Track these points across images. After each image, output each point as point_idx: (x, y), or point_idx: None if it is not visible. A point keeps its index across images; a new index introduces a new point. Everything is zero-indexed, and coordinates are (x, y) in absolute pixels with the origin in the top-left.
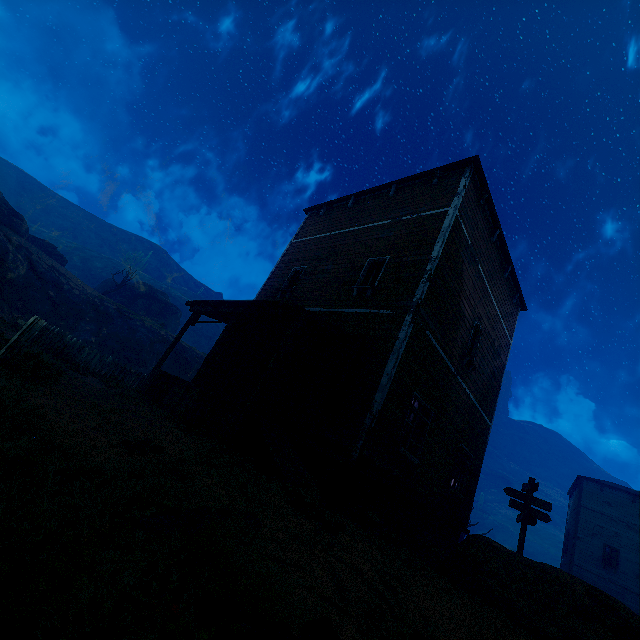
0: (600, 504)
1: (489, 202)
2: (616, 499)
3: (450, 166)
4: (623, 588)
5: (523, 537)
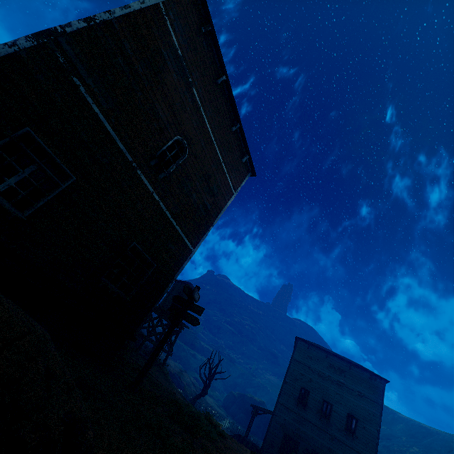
0: (305, 358)
1: (214, 38)
2: (316, 354)
3: None
4: (306, 420)
5: (166, 337)
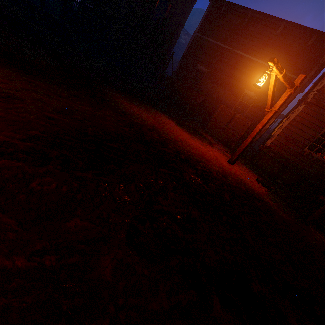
0: None
1: None
2: None
3: None
4: None
5: None
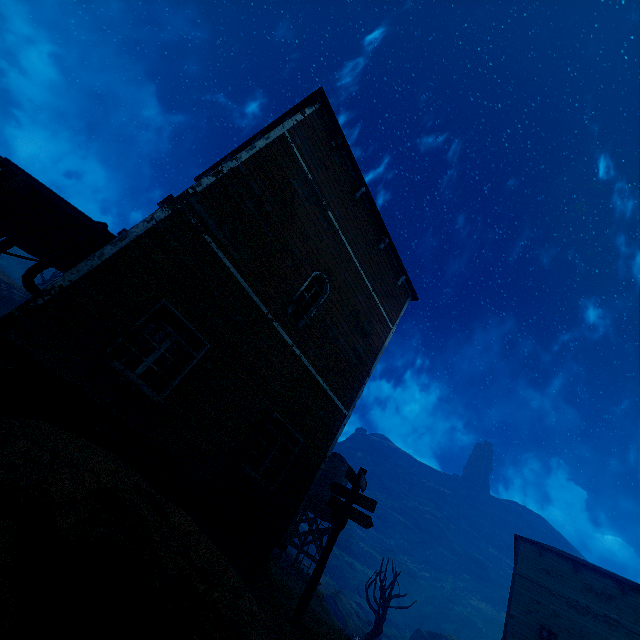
0: (538, 572)
1: (346, 149)
2: (556, 567)
3: (301, 103)
4: None
5: (329, 546)
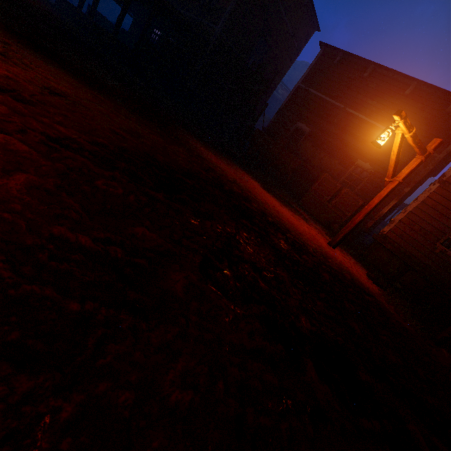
0: None
1: None
2: None
3: None
4: None
5: None
